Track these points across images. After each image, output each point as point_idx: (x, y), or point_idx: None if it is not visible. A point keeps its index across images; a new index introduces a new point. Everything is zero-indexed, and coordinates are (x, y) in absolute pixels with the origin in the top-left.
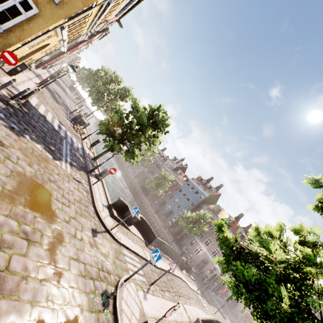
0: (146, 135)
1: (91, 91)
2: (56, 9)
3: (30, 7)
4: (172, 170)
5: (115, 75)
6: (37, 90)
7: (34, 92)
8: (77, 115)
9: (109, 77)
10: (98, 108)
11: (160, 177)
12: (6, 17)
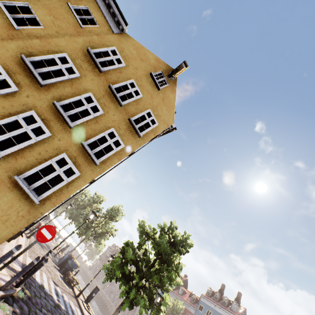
0: (173, 267)
1: (72, 217)
2: (96, 168)
3: (72, 173)
4: (172, 290)
5: (97, 196)
6: (49, 254)
7: (44, 258)
8: (65, 256)
9: (91, 199)
10: (87, 237)
11: (166, 310)
12: (45, 187)
